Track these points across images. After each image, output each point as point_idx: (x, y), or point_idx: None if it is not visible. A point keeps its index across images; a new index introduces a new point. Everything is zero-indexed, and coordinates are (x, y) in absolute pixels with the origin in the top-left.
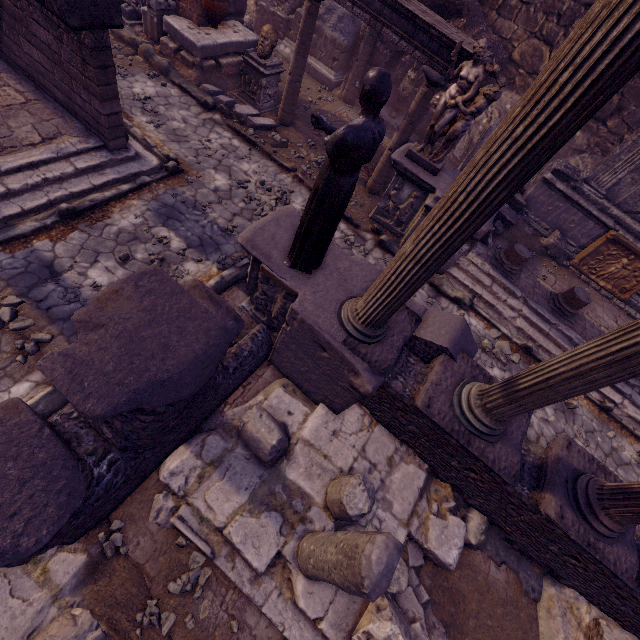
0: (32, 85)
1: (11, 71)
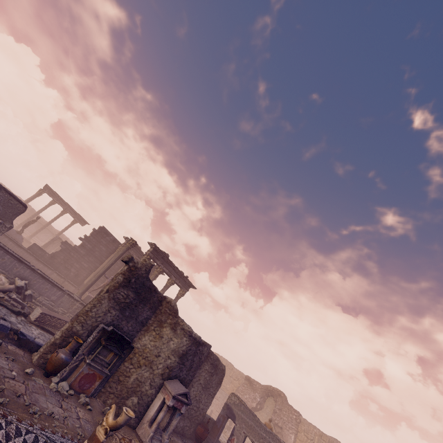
0: None
1: None
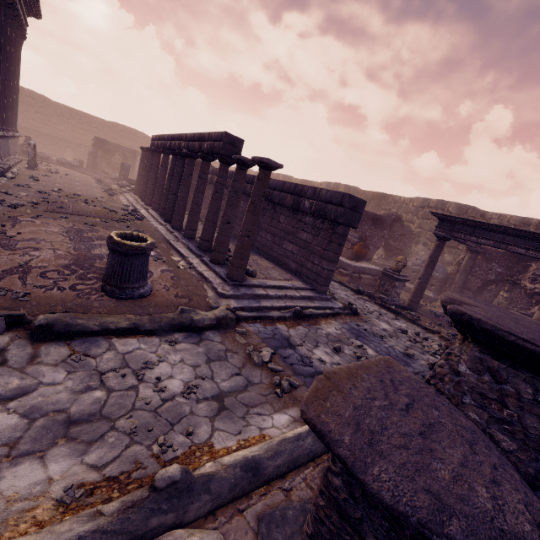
0: (275, 263)
1: (265, 258)
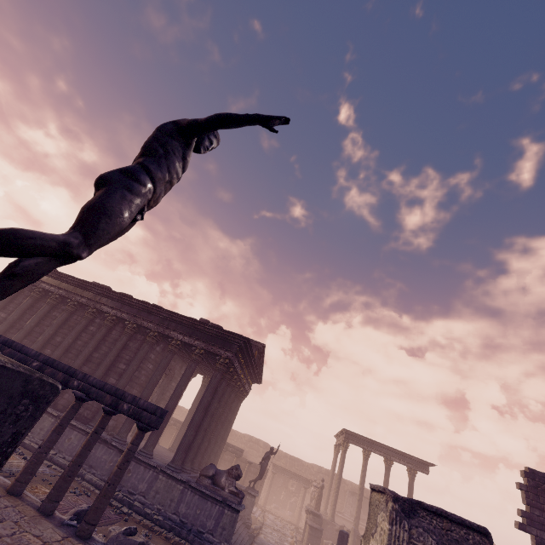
0: None
1: None
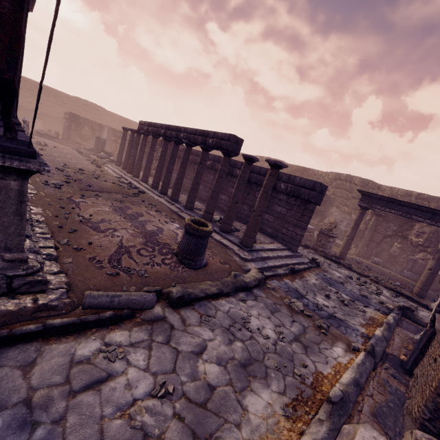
0: None
1: (244, 224)
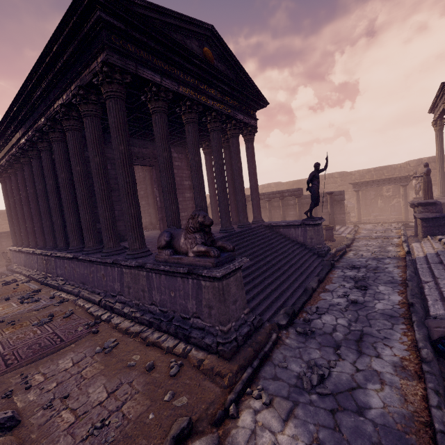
0: None
1: None
